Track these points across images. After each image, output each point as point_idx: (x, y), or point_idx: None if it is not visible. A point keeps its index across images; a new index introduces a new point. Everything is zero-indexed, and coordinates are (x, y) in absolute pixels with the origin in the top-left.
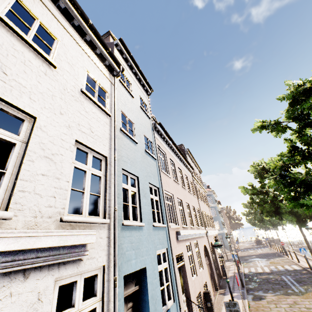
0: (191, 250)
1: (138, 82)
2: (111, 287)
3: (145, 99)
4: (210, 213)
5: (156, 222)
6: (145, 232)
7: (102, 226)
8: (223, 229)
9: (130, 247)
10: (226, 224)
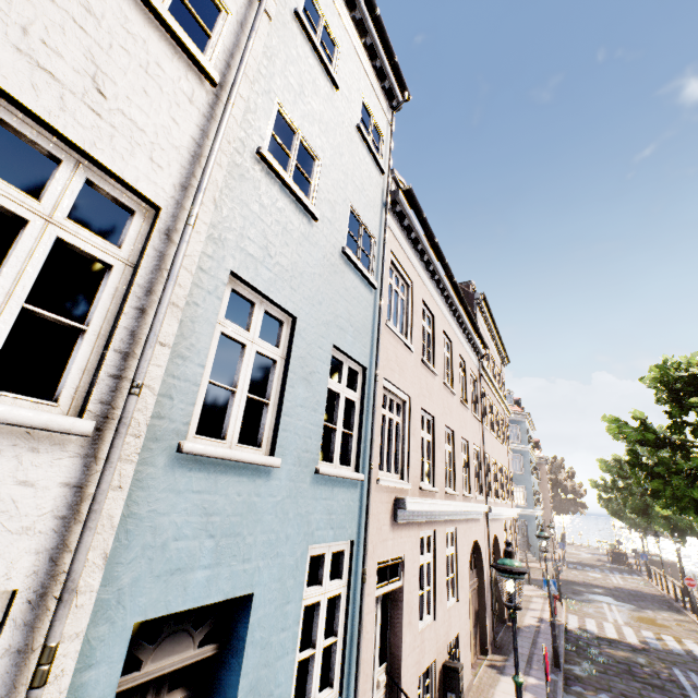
0: (434, 552)
1: (366, 56)
2: (30, 676)
3: (379, 115)
4: (510, 465)
5: (332, 462)
6: (277, 485)
7: (46, 441)
8: (532, 507)
9: (197, 527)
10: (543, 497)
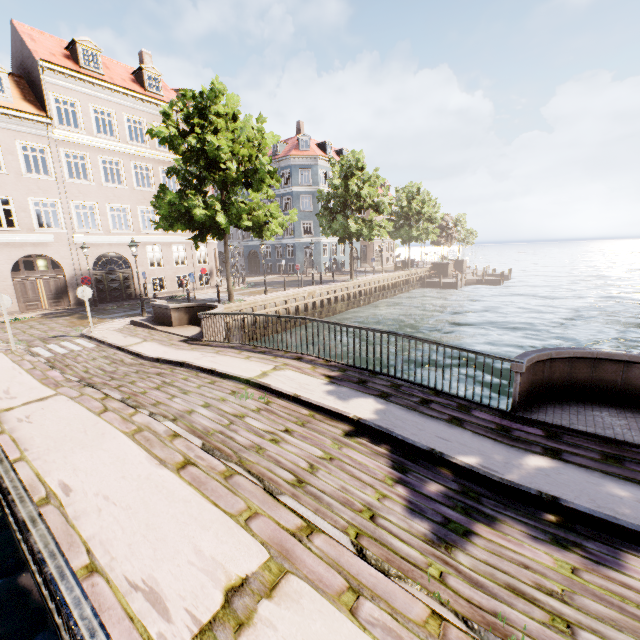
0: None
1: None
2: None
3: None
4: None
5: None
6: None
7: None
8: (319, 236)
9: None
10: None
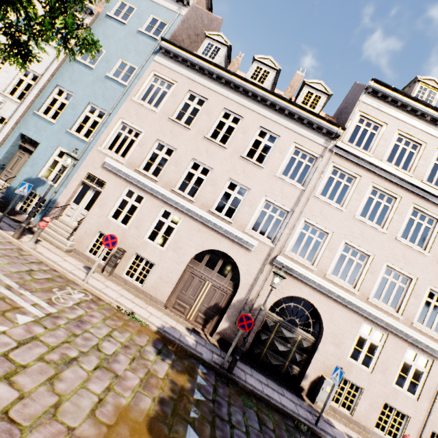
0: (142, 205)
1: None
2: (7, 126)
3: (167, 16)
4: None
5: (80, 134)
6: (54, 128)
7: (16, 104)
8: None
9: (34, 126)
10: None
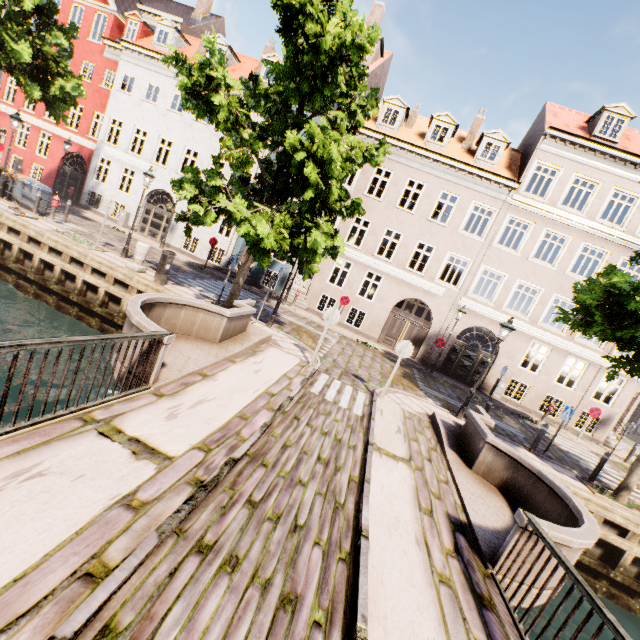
0: (351, 270)
1: None
2: None
3: None
4: None
5: None
6: None
7: None
8: None
9: None
10: None
